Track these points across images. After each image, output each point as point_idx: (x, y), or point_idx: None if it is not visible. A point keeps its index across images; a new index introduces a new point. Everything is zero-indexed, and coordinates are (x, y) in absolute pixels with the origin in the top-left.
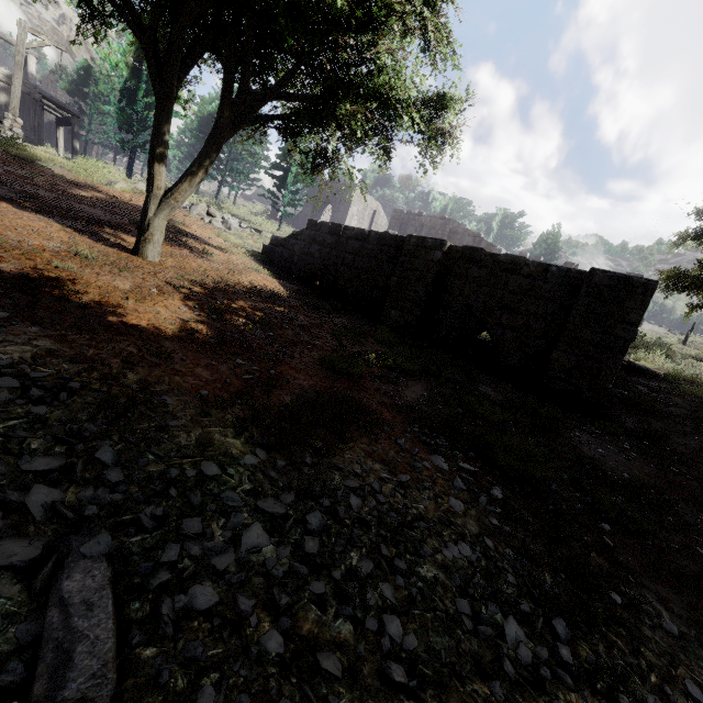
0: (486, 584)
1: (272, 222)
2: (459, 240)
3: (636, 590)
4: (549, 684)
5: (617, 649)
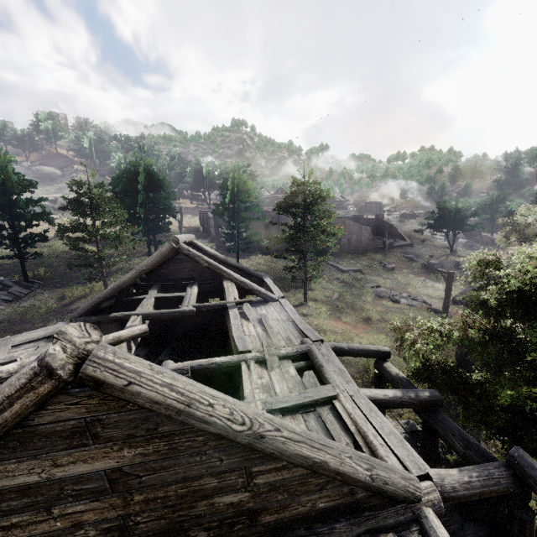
0: None
1: (259, 259)
2: (352, 229)
3: None
4: None
5: None
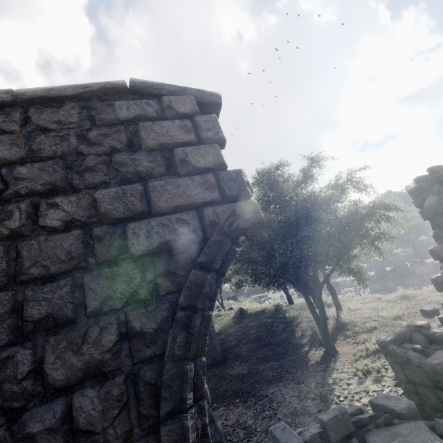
0: (258, 413)
1: None
2: None
3: (269, 390)
4: (276, 412)
5: (276, 400)
